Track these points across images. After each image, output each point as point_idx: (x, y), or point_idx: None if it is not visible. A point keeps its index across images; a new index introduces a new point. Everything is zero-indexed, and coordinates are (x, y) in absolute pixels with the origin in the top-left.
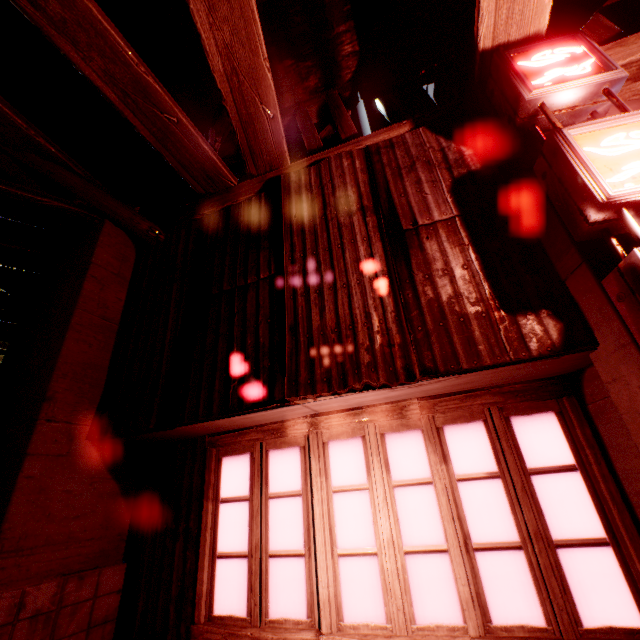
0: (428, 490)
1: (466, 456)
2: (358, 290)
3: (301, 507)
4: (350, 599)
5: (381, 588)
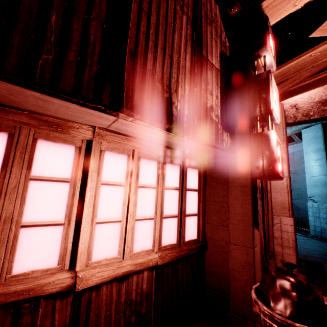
0: (153, 191)
1: (171, 179)
2: (176, 67)
3: (67, 191)
4: (99, 247)
5: (119, 238)
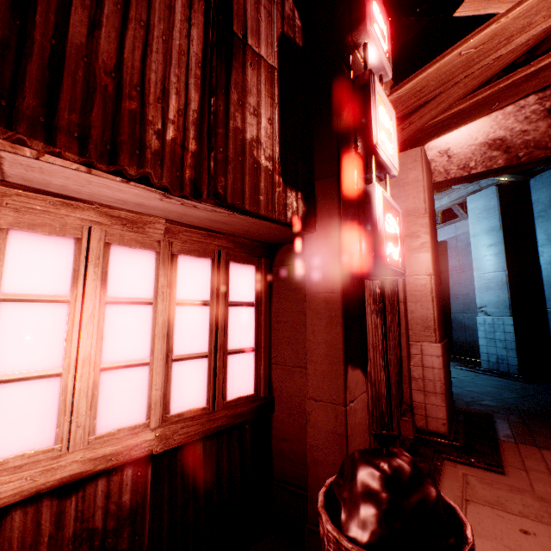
0: (146, 310)
1: (190, 285)
2: (162, 49)
3: None
4: None
5: (58, 410)
